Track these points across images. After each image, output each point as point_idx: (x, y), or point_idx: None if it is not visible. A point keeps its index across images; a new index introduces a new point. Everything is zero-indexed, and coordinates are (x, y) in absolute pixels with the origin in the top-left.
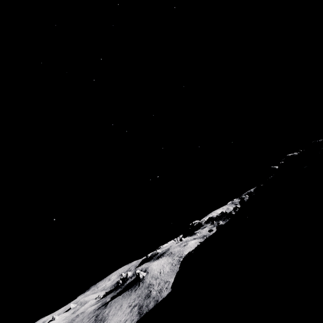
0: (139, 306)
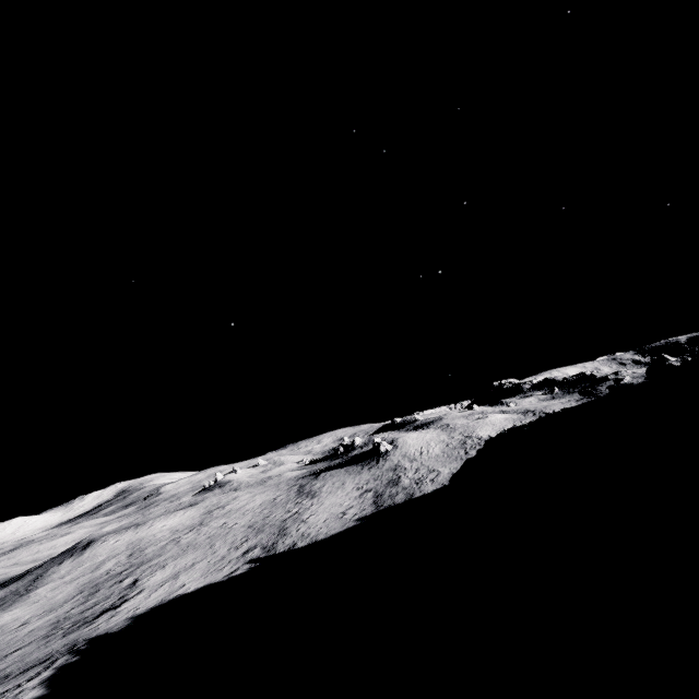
0: (376, 494)
